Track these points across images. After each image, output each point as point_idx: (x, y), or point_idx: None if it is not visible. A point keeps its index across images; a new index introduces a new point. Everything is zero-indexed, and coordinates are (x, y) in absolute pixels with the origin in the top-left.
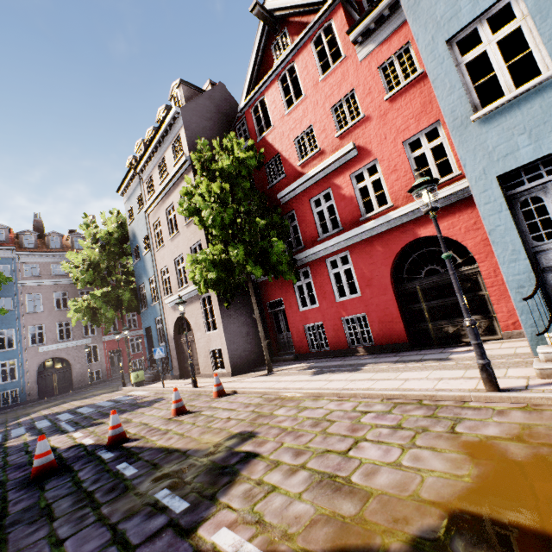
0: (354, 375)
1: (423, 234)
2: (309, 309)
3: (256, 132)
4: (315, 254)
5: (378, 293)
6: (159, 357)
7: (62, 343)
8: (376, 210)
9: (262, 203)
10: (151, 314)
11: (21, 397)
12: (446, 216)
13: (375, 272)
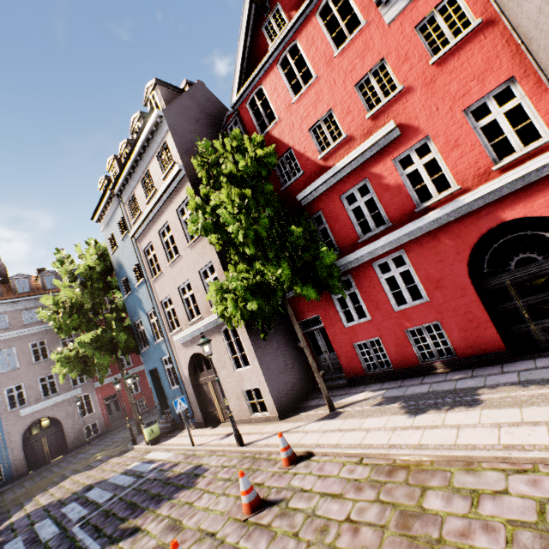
0: (484, 414)
1: (510, 217)
2: (357, 324)
3: (256, 128)
4: (357, 259)
5: (453, 295)
6: (181, 410)
7: (48, 400)
8: (435, 196)
9: (281, 208)
10: (155, 354)
11: (7, 474)
12: (541, 192)
13: (446, 270)
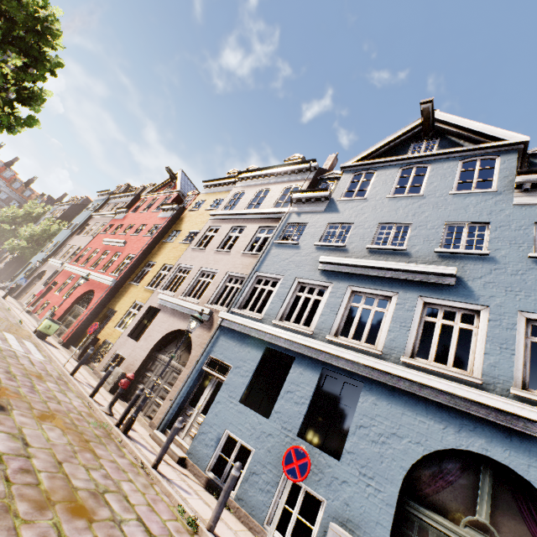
0: None
1: None
2: None
3: None
4: None
5: None
6: None
7: None
8: None
9: None
10: None
11: None
12: None
13: None
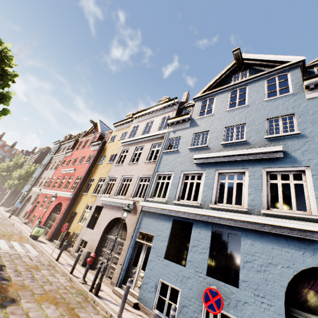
0: (4, 208)
1: None
2: None
3: None
4: None
5: None
6: None
7: None
8: None
9: None
10: None
11: None
12: None
13: None
